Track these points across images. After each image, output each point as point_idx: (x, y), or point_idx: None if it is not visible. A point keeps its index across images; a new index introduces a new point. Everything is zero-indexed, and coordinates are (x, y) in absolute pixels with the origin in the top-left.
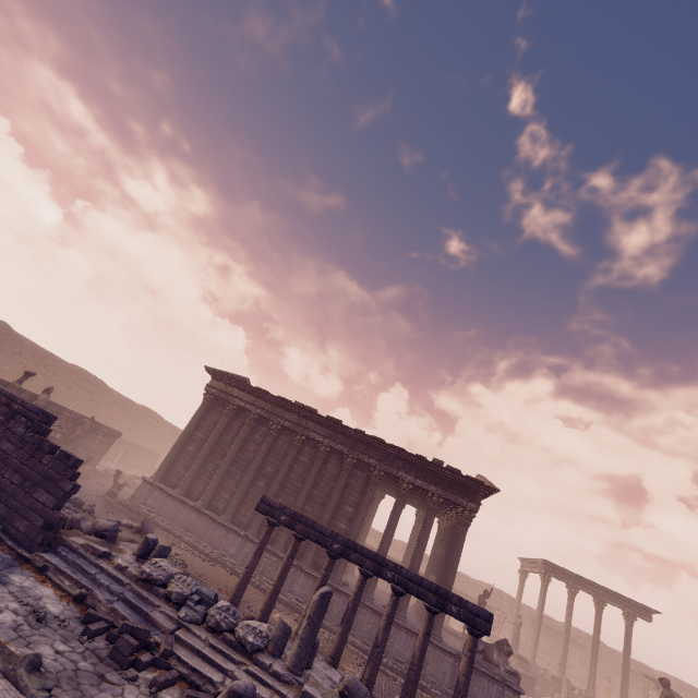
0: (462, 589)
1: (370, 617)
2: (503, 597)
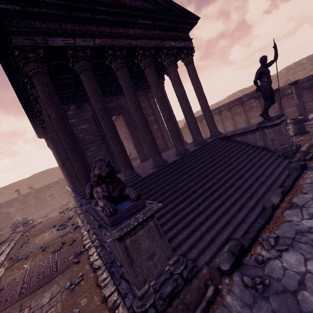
0: None
1: None
2: None
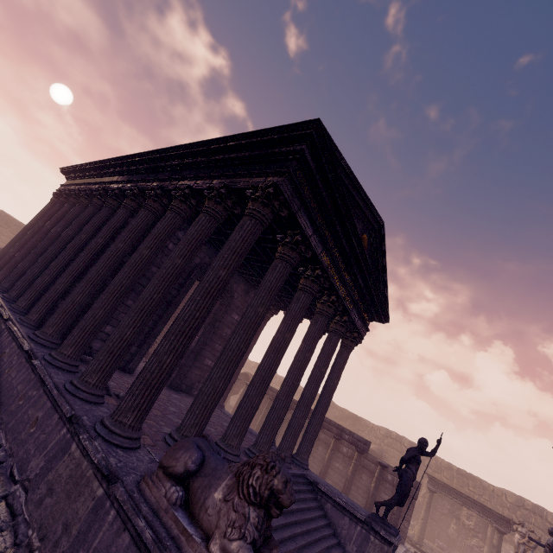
0: (474, 497)
1: (31, 388)
2: (546, 517)
